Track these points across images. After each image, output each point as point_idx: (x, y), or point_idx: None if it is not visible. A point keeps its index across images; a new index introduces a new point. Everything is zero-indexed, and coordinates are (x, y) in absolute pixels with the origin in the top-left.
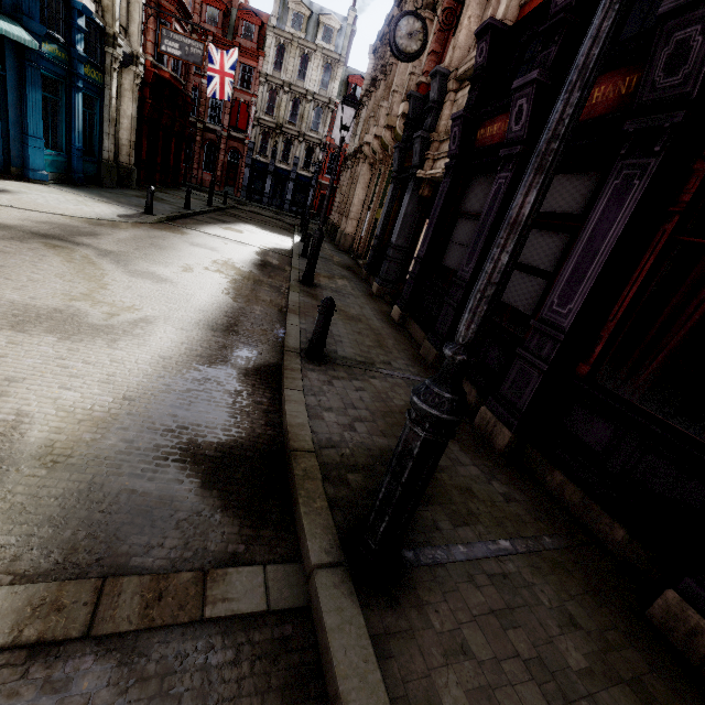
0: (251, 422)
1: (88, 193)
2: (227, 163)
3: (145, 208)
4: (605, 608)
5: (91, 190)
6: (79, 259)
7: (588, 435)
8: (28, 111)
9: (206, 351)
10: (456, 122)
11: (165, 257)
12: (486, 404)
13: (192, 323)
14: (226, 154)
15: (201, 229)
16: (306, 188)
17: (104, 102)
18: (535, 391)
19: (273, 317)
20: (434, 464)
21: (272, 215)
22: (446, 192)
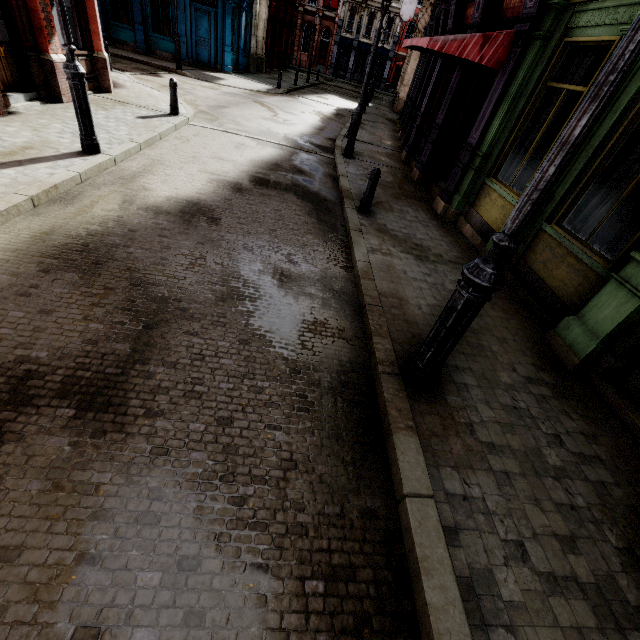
0: (326, 144)
1: (248, 78)
2: (320, 43)
3: (277, 85)
4: (400, 173)
5: (248, 75)
6: (266, 106)
7: (421, 146)
8: (226, 31)
9: (313, 132)
10: (434, 21)
11: (293, 108)
12: (404, 149)
13: (308, 126)
14: (319, 34)
15: (305, 97)
16: (384, 61)
17: (252, 14)
18: (414, 137)
19: (337, 130)
20: (357, 125)
21: (351, 88)
22: (427, 62)
